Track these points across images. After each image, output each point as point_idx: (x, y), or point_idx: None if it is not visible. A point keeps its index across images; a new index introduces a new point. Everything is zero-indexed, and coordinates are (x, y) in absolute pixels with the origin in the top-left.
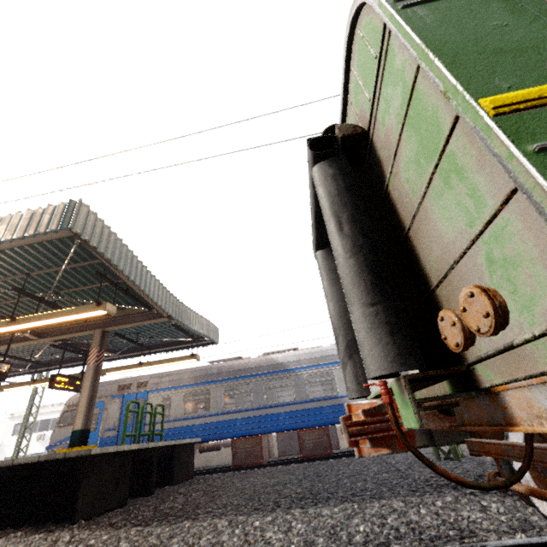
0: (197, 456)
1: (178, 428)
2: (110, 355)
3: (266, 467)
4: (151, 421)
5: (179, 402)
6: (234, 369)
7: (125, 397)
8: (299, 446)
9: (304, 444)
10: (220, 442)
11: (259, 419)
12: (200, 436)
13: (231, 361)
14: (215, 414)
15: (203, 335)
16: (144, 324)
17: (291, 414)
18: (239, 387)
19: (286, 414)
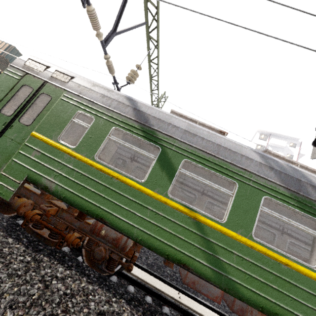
0: None
1: None
2: None
3: None
4: None
5: None
6: None
7: None
8: None
9: None
10: None
11: None
12: None
13: None
14: None
15: None
16: None
17: None
18: None
19: None
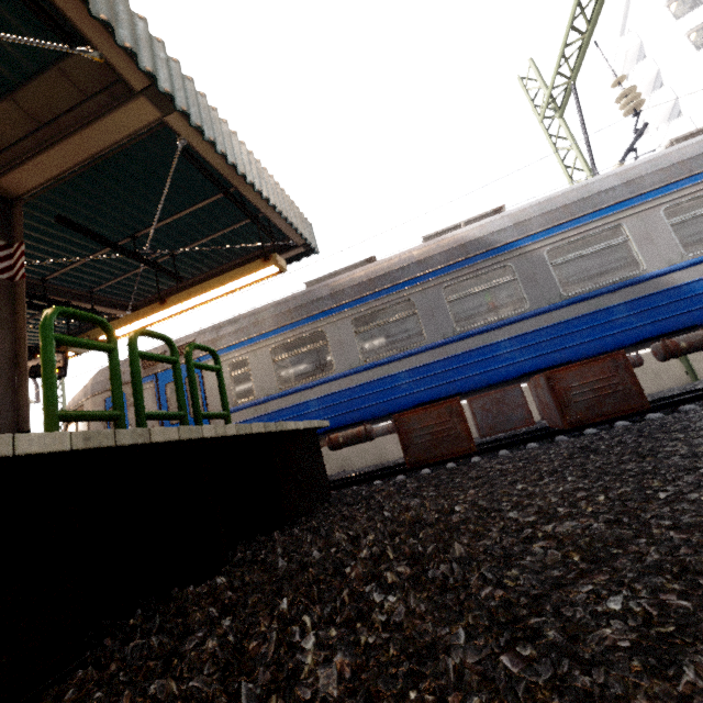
0: (325, 461)
1: (275, 414)
2: (117, 315)
3: (472, 458)
4: (180, 383)
5: (264, 367)
6: (367, 278)
7: (159, 377)
8: (557, 403)
9: (570, 396)
10: (368, 425)
11: (449, 364)
12: (324, 420)
13: (354, 270)
14: (347, 374)
15: (280, 213)
16: (95, 146)
17: (525, 341)
18: (373, 340)
19: (514, 341)
